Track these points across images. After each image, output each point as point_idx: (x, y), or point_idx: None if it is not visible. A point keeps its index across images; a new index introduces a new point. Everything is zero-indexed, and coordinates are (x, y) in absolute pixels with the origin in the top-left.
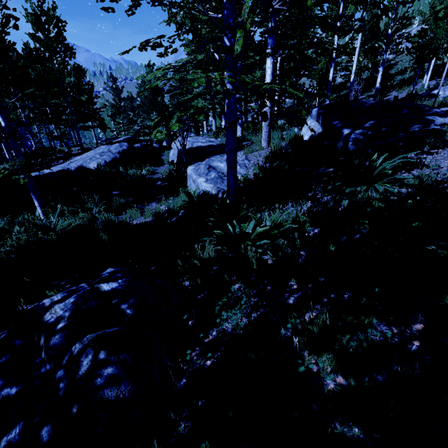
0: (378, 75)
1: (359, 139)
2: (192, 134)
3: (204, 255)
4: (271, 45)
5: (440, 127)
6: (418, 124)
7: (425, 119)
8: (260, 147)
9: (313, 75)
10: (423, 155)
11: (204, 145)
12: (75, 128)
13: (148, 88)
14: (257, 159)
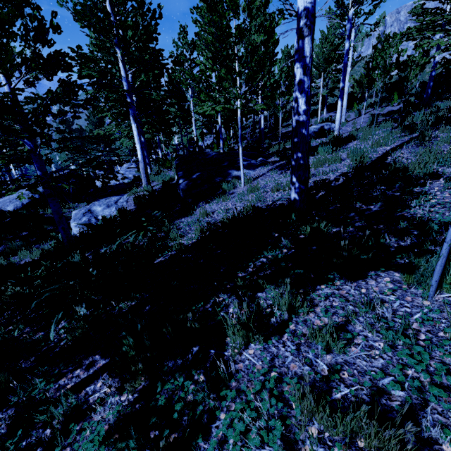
0: (261, 118)
1: (184, 188)
2: (133, 165)
3: (8, 292)
4: (132, 115)
5: (232, 179)
6: (220, 176)
7: (227, 172)
8: (140, 189)
9: (224, 114)
10: (205, 203)
11: (114, 184)
12: (5, 169)
13: (92, 122)
14: (122, 204)
